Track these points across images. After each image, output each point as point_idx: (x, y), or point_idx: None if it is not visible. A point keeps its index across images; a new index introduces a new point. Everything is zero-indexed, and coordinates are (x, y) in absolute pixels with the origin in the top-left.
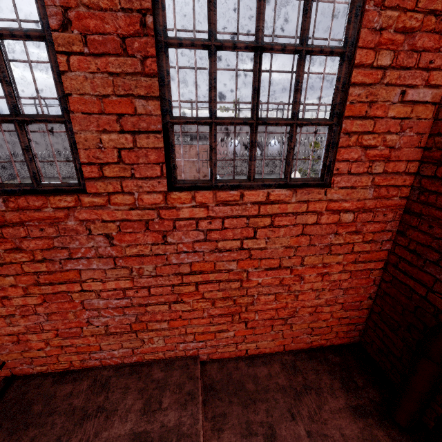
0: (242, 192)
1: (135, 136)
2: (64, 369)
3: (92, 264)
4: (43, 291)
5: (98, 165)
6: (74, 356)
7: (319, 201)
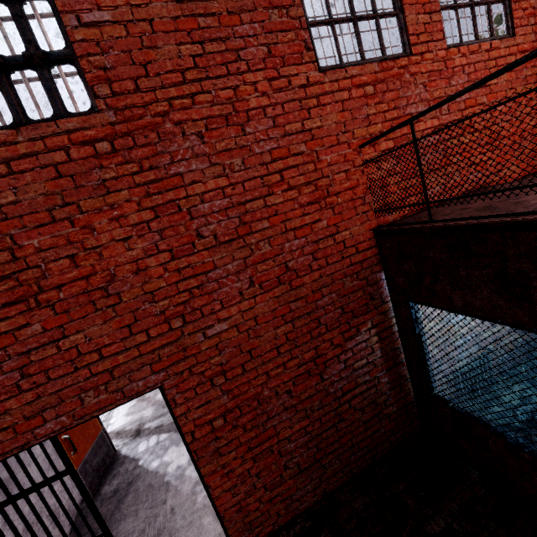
0: (479, 45)
1: (430, 16)
2: (407, 215)
3: (417, 109)
4: (394, 135)
5: (416, 36)
6: (412, 198)
7: (513, 46)
